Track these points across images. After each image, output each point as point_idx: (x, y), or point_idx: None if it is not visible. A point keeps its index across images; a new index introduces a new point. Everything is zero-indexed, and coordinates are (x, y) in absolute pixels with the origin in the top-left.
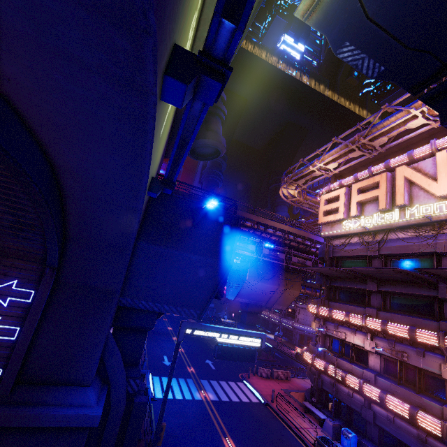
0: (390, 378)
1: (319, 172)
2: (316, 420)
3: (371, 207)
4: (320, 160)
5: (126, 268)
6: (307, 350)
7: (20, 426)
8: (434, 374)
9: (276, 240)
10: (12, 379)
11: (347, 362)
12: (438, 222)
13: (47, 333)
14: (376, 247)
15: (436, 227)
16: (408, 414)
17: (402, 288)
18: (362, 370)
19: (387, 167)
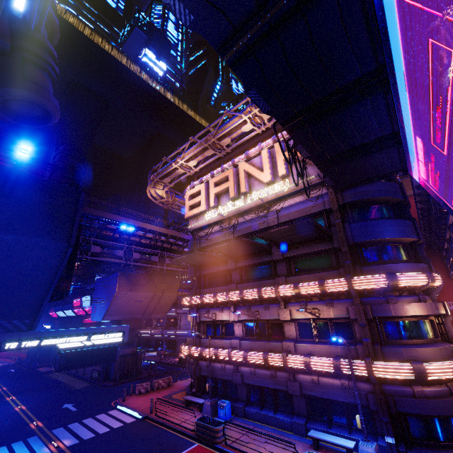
0: (250, 339)
1: (182, 170)
2: (197, 409)
3: (225, 197)
4: (182, 157)
5: None
6: (185, 344)
7: None
8: (276, 321)
9: (148, 243)
10: None
11: (219, 339)
12: (267, 203)
13: None
14: (231, 231)
15: (267, 207)
16: (263, 360)
17: (251, 260)
18: (230, 341)
19: (233, 165)
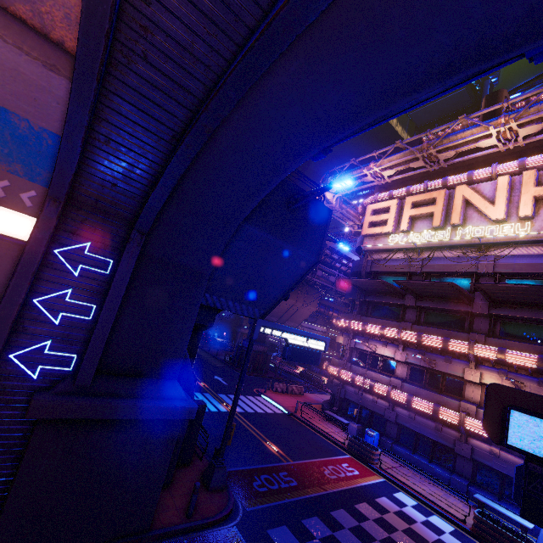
0: (414, 384)
1: (371, 178)
2: (338, 426)
3: (423, 223)
4: (378, 164)
5: (223, 247)
6: (332, 364)
7: (113, 418)
8: (456, 377)
9: None
10: (94, 367)
11: (374, 372)
12: (485, 244)
13: (128, 316)
14: (419, 264)
15: (482, 249)
16: (431, 410)
17: (440, 304)
18: (389, 378)
19: (444, 185)
